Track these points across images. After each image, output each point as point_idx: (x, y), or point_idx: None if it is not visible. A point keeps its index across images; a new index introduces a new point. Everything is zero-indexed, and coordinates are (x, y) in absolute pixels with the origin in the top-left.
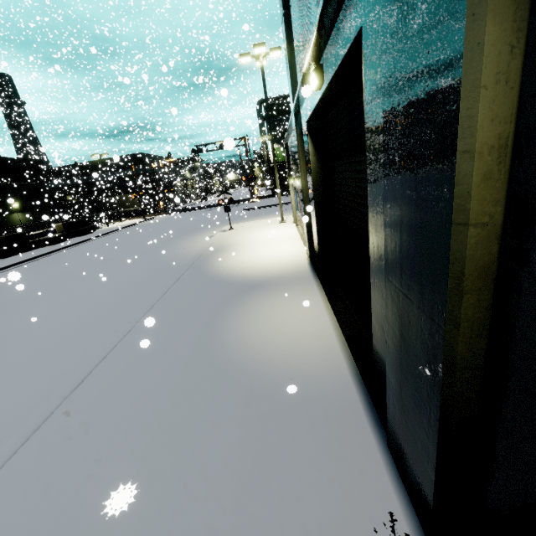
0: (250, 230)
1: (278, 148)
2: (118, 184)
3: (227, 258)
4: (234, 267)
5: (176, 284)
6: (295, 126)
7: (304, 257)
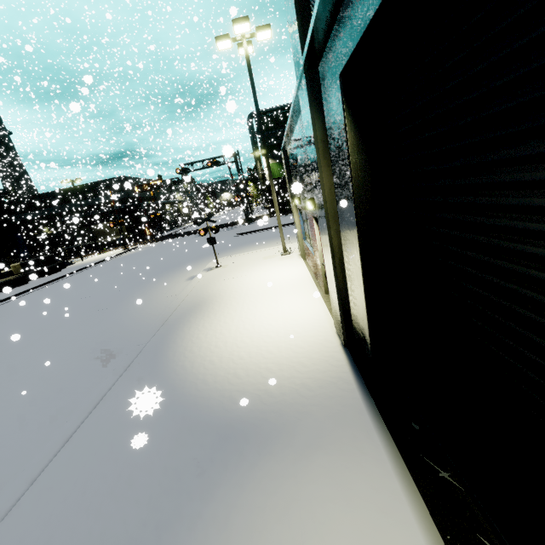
0: (243, 269)
1: (273, 164)
2: (98, 212)
3: (203, 330)
4: (209, 358)
5: (98, 408)
6: (307, 99)
7: (331, 334)
